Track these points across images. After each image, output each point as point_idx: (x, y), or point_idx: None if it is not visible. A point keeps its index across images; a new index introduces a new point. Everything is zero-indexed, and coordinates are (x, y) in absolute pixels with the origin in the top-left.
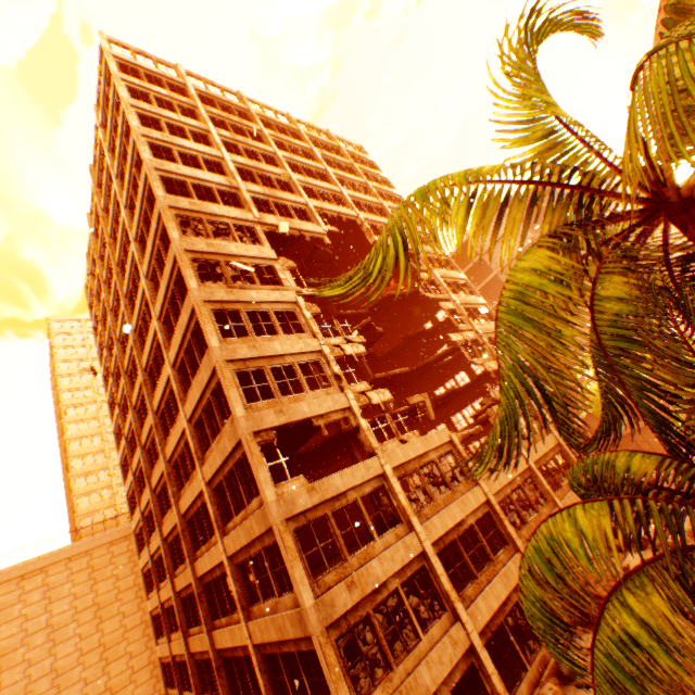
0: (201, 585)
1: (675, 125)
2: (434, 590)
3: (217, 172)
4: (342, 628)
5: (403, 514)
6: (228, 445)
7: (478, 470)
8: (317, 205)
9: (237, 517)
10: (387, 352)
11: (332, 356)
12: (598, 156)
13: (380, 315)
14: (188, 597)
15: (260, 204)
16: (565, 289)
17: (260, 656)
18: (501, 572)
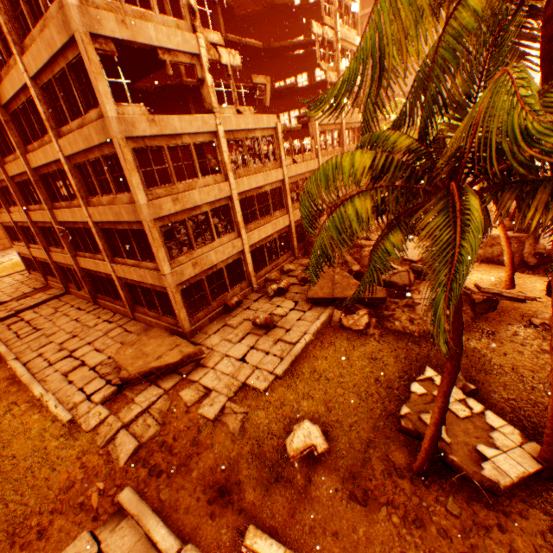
0: (37, 176)
1: None
2: (231, 220)
3: None
4: (166, 223)
5: (224, 168)
6: (57, 39)
7: (312, 112)
8: None
9: (73, 124)
10: (246, 14)
11: None
12: None
13: None
14: (24, 184)
15: None
16: None
17: (99, 230)
18: (273, 222)
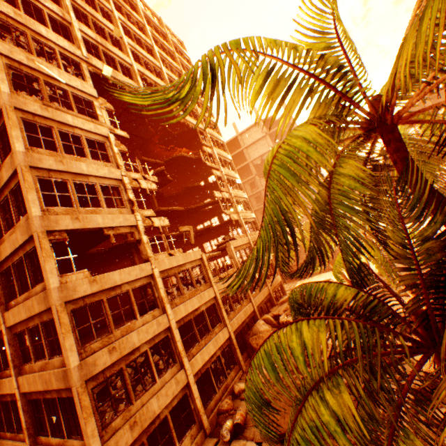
0: None
1: (423, 58)
2: (172, 350)
3: (52, 0)
4: (99, 380)
5: (161, 302)
6: (20, 238)
7: (234, 287)
8: (141, 70)
9: (20, 297)
10: (171, 194)
11: (130, 186)
12: (355, 77)
13: (172, 168)
14: None
15: (90, 47)
16: (323, 158)
17: (25, 401)
18: (214, 339)
